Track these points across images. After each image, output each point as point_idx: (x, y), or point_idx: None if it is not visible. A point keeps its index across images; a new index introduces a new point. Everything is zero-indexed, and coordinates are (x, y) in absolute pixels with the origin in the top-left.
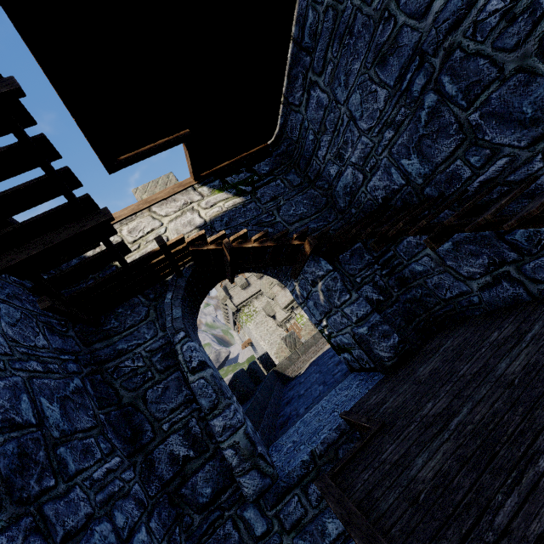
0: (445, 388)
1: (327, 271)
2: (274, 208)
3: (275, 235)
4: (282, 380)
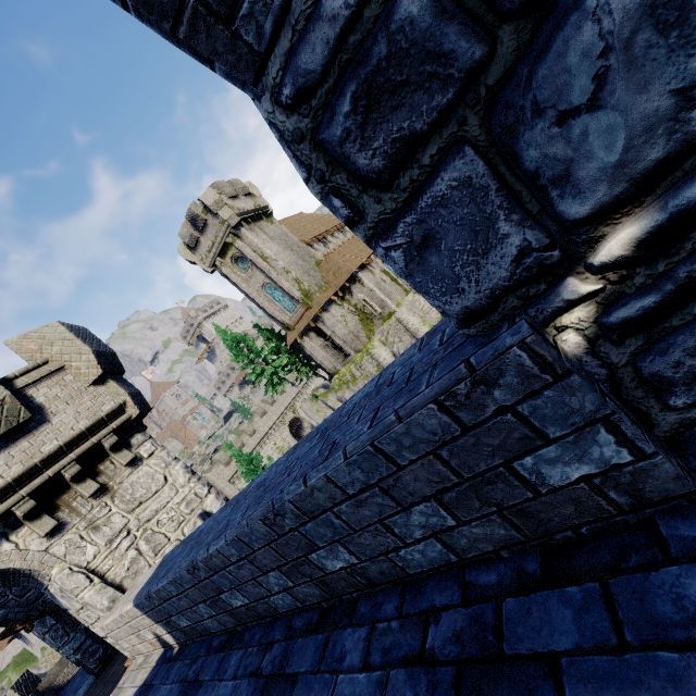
0: (97, 688)
1: (52, 626)
2: (7, 589)
3: (2, 632)
4: (50, 695)
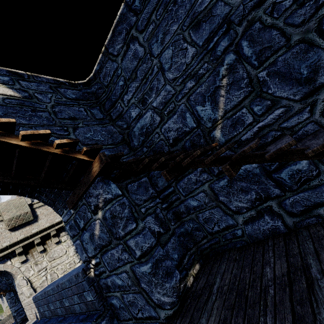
0: None
1: (12, 297)
2: None
3: None
4: None
